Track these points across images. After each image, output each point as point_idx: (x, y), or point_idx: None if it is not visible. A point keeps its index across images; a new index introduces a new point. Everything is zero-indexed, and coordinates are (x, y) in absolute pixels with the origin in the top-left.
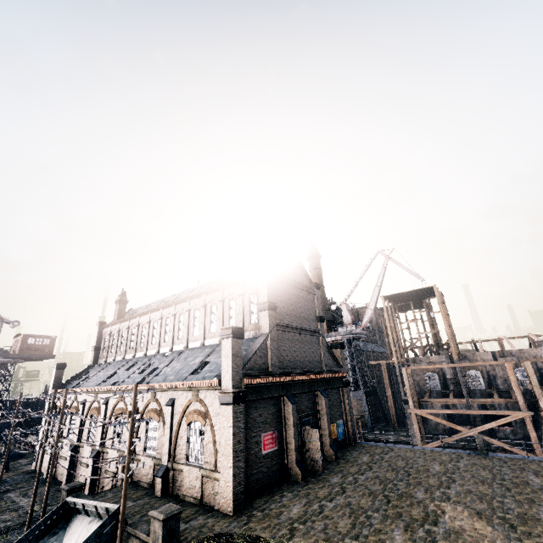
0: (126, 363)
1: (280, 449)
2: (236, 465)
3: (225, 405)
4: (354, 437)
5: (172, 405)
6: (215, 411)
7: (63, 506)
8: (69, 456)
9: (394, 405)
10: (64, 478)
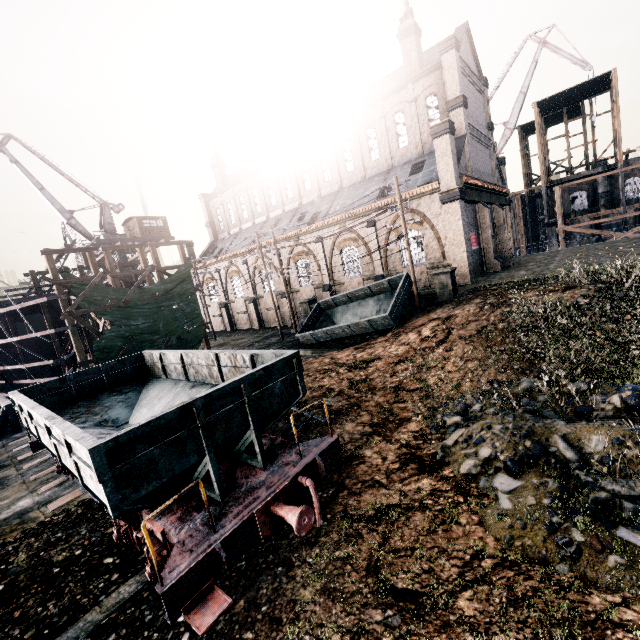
0: (264, 225)
1: (479, 249)
2: (467, 250)
3: (448, 204)
4: (514, 252)
5: (374, 226)
6: (434, 214)
7: (317, 306)
8: (253, 306)
9: (524, 239)
10: (256, 322)
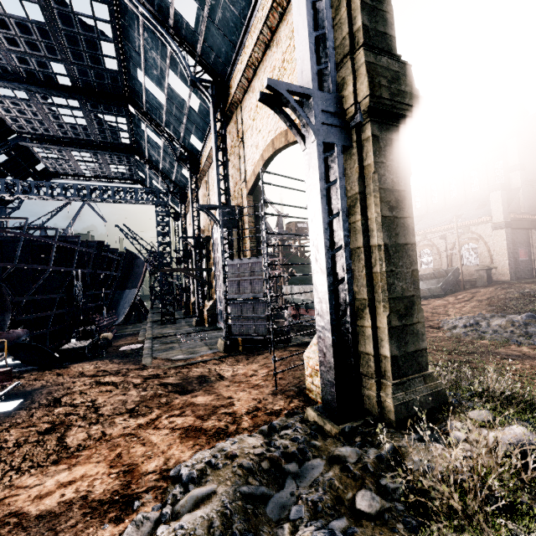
0: None
1: (529, 260)
2: (509, 259)
3: (497, 230)
4: None
5: (445, 239)
6: (487, 235)
7: None
8: None
9: None
10: None
